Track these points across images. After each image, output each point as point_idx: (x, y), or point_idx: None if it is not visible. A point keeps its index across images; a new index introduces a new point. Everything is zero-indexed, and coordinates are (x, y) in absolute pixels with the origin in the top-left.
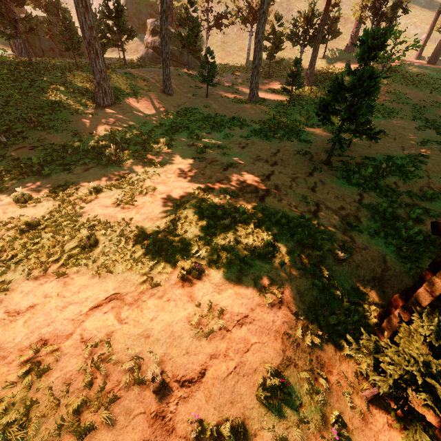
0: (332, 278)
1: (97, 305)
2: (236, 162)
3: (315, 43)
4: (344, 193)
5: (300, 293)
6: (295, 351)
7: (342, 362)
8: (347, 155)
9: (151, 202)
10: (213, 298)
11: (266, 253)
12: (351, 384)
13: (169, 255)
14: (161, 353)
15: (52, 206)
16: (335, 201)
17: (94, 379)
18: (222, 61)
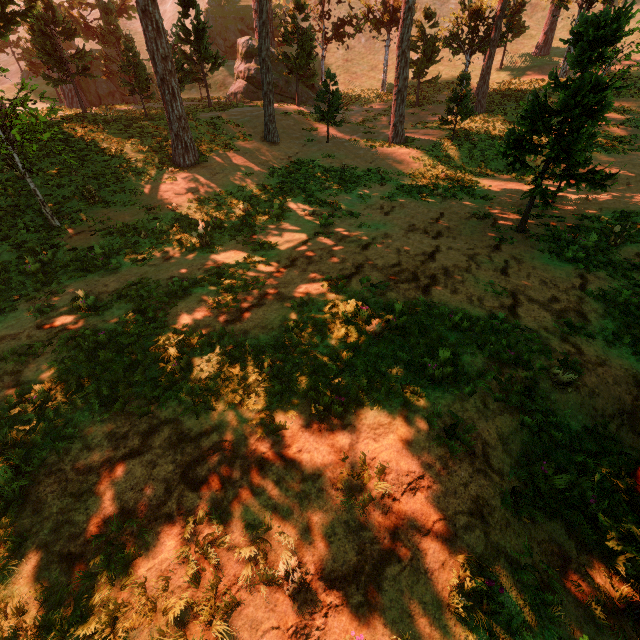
0: (551, 413)
1: (197, 459)
2: (379, 237)
3: (489, 47)
4: (554, 276)
5: (503, 438)
6: (504, 534)
7: (580, 552)
8: (552, 215)
9: (260, 302)
10: (368, 447)
11: (443, 375)
12: (602, 590)
13: (295, 382)
14: (296, 535)
15: (125, 313)
16: (541, 289)
17: (201, 572)
18: (346, 88)
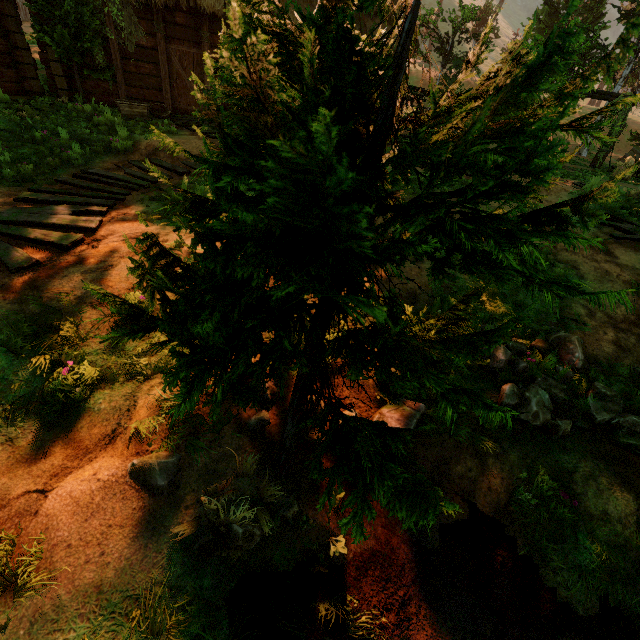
0: None
1: None
2: None
3: None
4: None
5: None
6: None
7: None
8: None
9: None
10: None
11: None
12: None
13: None
14: None
15: None
16: None
17: None
18: None
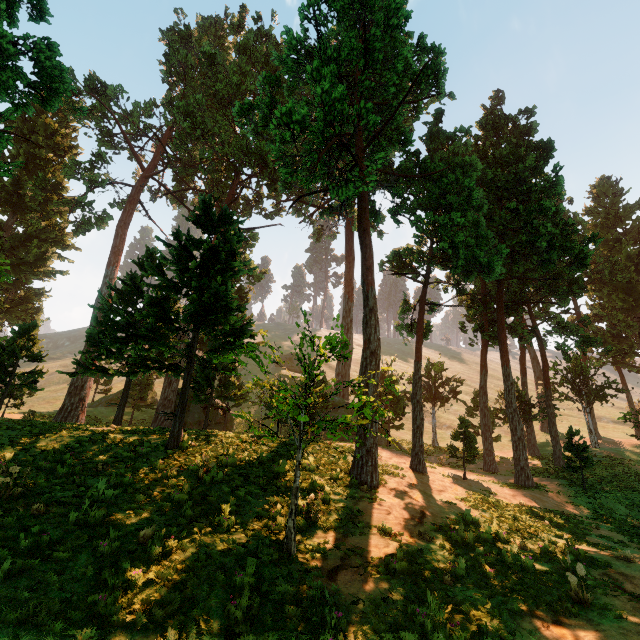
0: None
1: None
2: None
3: (548, 417)
4: None
5: None
6: None
7: None
8: None
9: None
10: None
11: None
12: None
13: None
14: None
15: None
16: None
17: None
18: (399, 441)
